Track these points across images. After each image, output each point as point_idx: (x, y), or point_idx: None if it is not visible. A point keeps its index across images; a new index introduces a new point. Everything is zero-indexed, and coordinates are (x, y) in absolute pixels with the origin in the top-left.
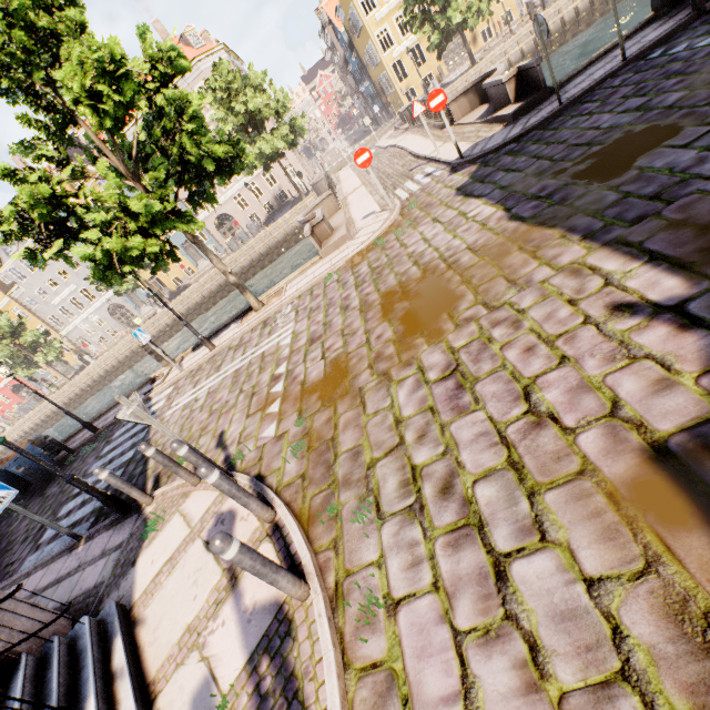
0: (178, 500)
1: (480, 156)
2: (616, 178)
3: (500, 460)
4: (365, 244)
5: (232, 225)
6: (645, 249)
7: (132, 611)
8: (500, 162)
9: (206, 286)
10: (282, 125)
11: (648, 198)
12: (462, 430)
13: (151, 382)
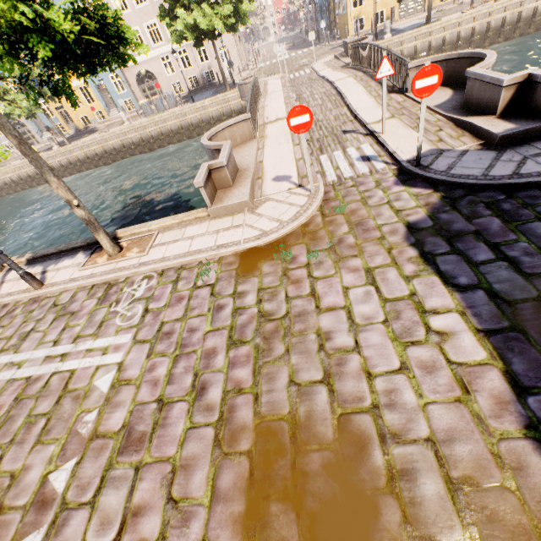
0: None
1: (446, 182)
2: None
3: None
4: (265, 240)
5: (153, 85)
6: None
7: None
8: (481, 219)
9: (109, 142)
10: (226, 3)
11: None
12: None
13: None
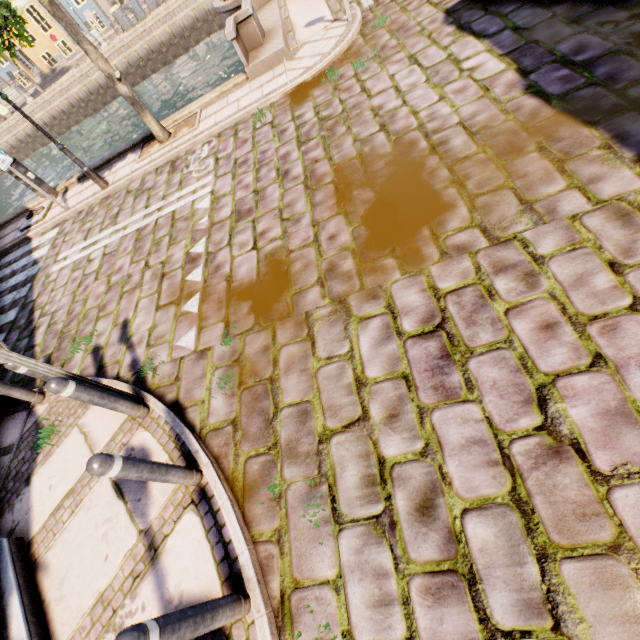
0: (75, 409)
1: None
2: None
3: (502, 491)
4: (311, 73)
5: None
6: None
7: (31, 549)
8: None
9: (91, 77)
10: None
11: None
12: (448, 427)
13: (27, 215)
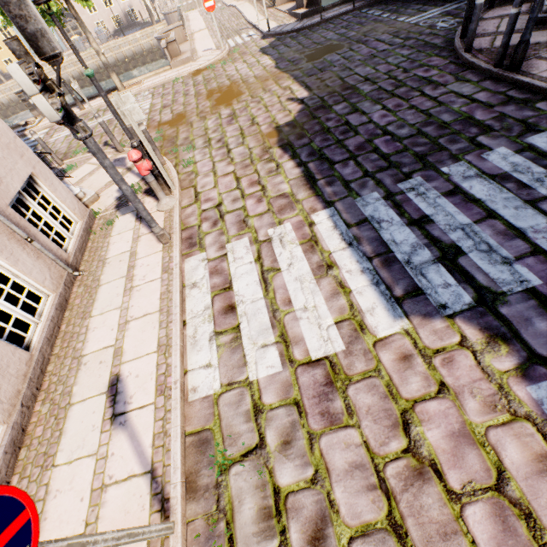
0: (84, 161)
1: (278, 34)
2: (316, 60)
3: (238, 133)
4: (203, 66)
5: (77, 25)
6: (306, 84)
7: None
8: (285, 41)
9: (50, 77)
10: None
11: (318, 69)
12: (229, 129)
13: (23, 125)
